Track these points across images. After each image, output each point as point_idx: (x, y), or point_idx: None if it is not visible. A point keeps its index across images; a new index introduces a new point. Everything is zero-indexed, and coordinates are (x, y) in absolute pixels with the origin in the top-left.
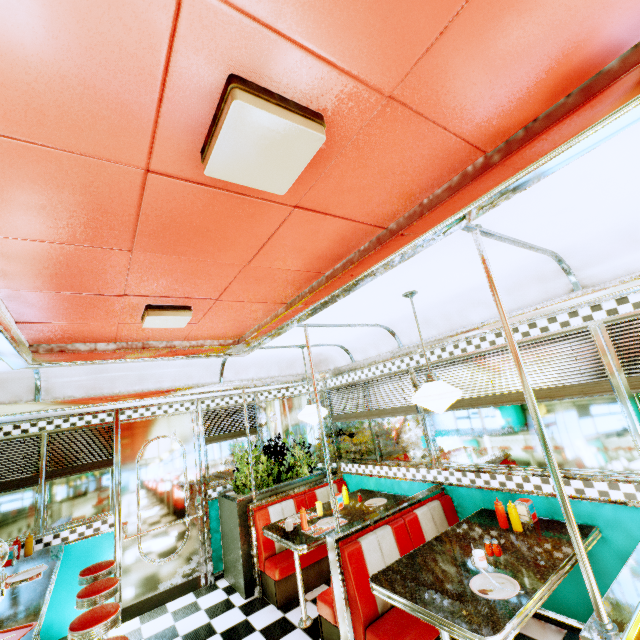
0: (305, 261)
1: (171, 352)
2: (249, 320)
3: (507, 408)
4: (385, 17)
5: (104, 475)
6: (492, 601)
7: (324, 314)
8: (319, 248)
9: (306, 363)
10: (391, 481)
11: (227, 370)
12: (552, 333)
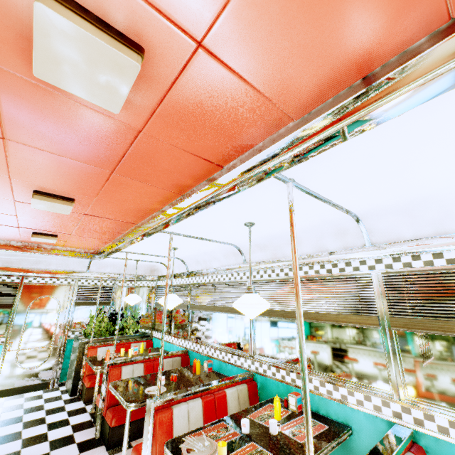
0: (107, 228)
1: (53, 252)
2: (97, 244)
3: (218, 314)
4: (78, 188)
5: (6, 312)
6: (148, 394)
7: (134, 249)
8: (110, 225)
9: (146, 269)
10: (170, 345)
11: (93, 265)
12: (237, 281)
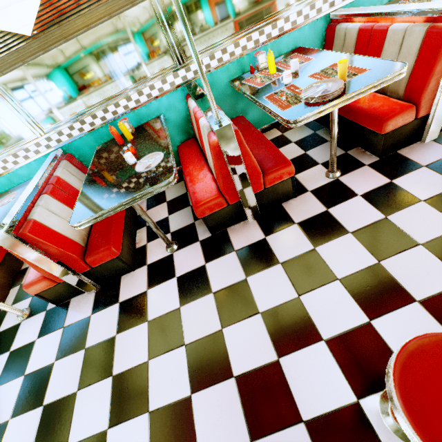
0: None
1: None
2: None
3: (78, 42)
4: None
5: None
6: (156, 167)
7: None
8: None
9: None
10: (5, 177)
11: None
12: None
